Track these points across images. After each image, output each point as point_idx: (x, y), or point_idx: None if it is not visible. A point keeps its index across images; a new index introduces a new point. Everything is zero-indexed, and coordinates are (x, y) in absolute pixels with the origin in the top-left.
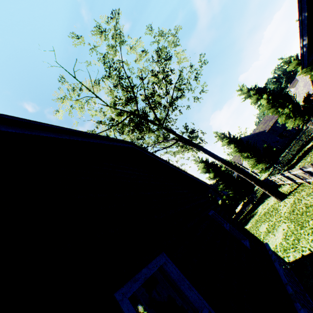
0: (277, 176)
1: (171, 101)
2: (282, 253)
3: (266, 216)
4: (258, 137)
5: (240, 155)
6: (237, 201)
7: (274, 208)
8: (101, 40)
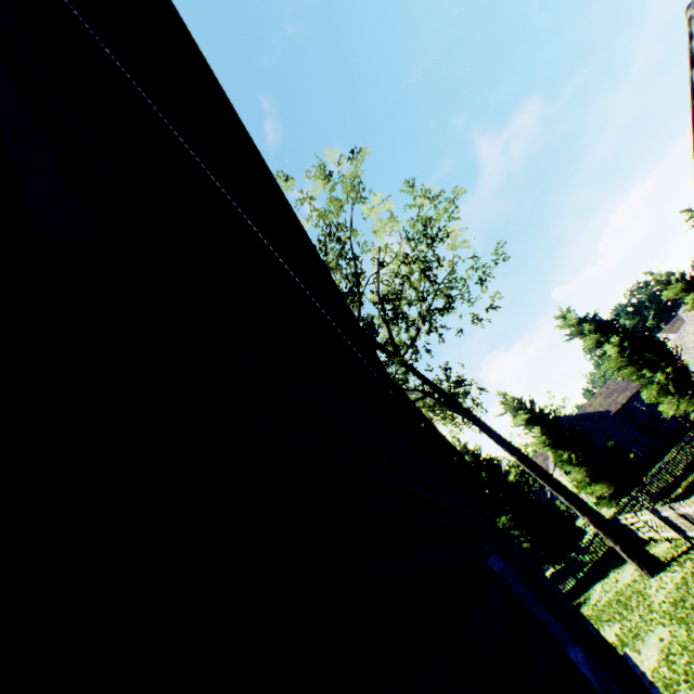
0: (642, 515)
1: (429, 315)
2: (662, 691)
3: (615, 609)
4: (592, 422)
5: (554, 454)
6: (539, 563)
7: (634, 590)
8: (320, 188)
